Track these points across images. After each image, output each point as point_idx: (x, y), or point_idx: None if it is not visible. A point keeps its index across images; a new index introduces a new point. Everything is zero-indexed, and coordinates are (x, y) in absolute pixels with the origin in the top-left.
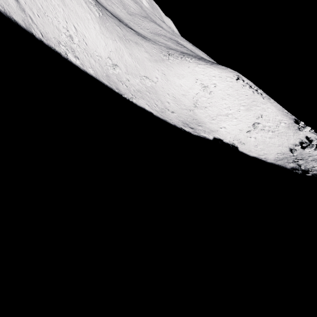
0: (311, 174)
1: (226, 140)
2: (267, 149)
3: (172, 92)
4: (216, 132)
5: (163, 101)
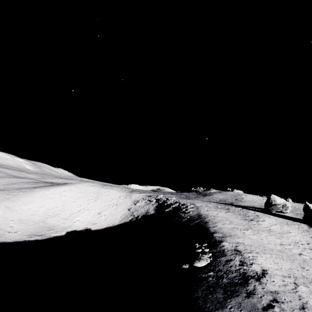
0: (140, 216)
1: (80, 229)
2: (114, 218)
3: (17, 217)
4: (70, 227)
5: (4, 227)
